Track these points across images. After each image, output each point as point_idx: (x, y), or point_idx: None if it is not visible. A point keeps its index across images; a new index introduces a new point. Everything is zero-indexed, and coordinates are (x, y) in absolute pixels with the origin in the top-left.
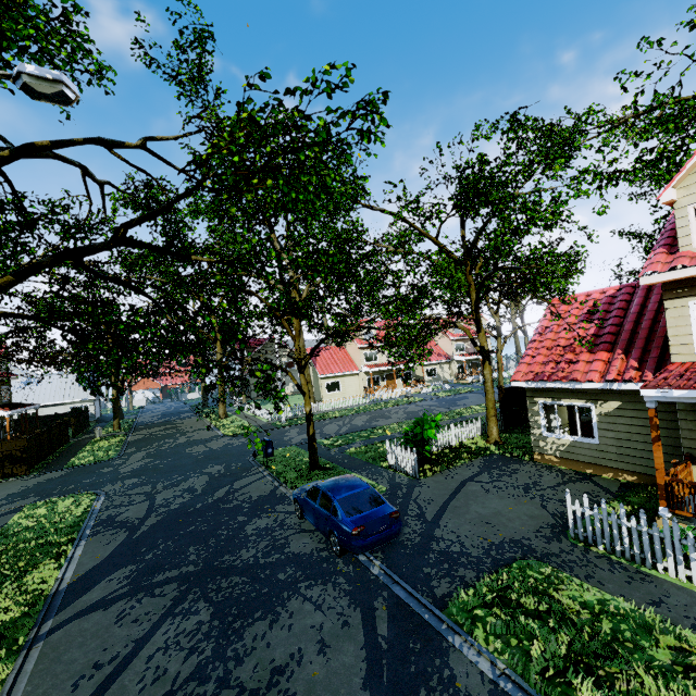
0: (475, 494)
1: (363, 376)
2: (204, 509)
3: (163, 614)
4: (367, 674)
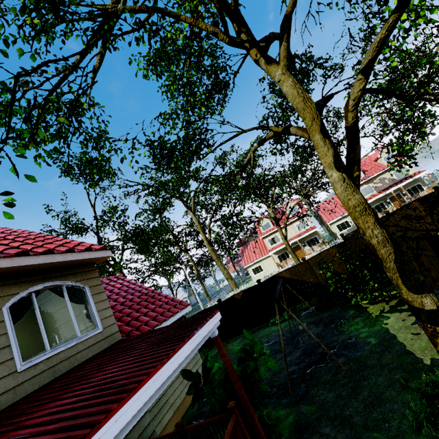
0: None
1: (273, 256)
2: None
3: None
4: None
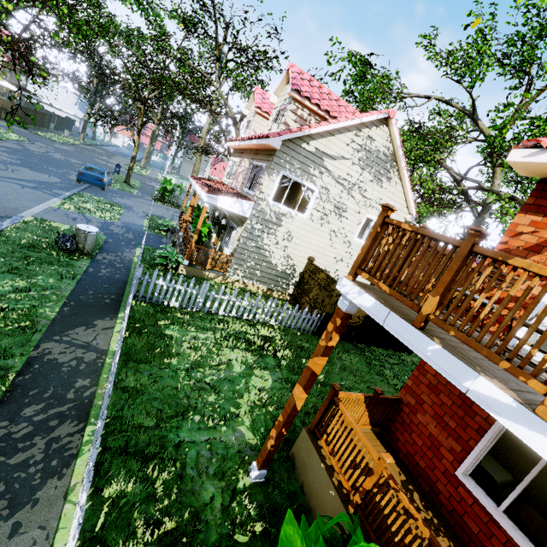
0: (156, 208)
1: None
2: (61, 162)
3: (6, 156)
4: (37, 180)
